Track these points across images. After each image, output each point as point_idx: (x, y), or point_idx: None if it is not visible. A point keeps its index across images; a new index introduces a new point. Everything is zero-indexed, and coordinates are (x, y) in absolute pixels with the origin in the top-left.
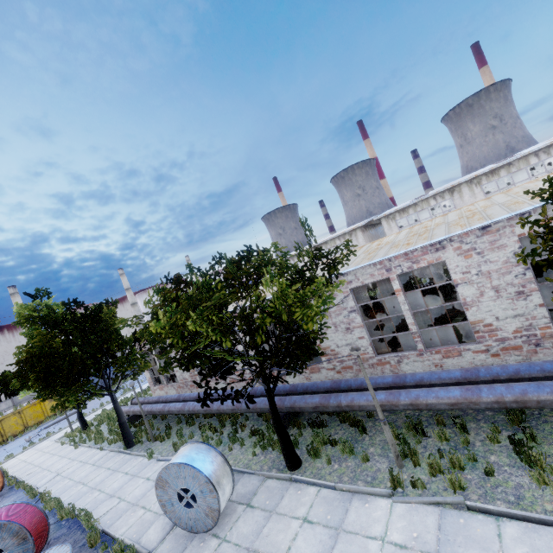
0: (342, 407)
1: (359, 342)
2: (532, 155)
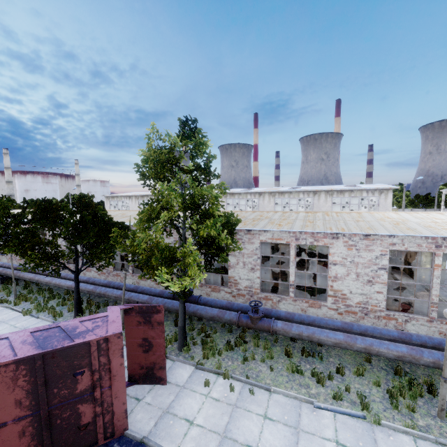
0: (20, 277)
1: None
2: (249, 193)
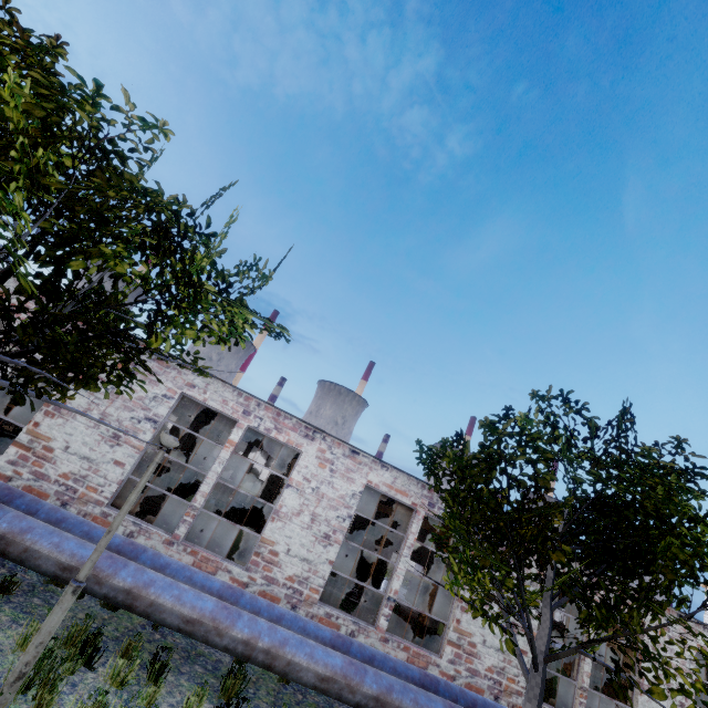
0: None
1: (108, 467)
2: None
